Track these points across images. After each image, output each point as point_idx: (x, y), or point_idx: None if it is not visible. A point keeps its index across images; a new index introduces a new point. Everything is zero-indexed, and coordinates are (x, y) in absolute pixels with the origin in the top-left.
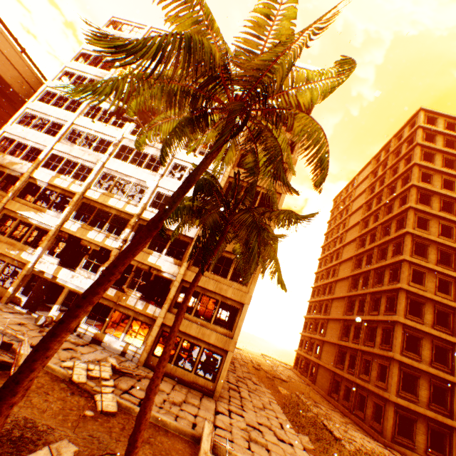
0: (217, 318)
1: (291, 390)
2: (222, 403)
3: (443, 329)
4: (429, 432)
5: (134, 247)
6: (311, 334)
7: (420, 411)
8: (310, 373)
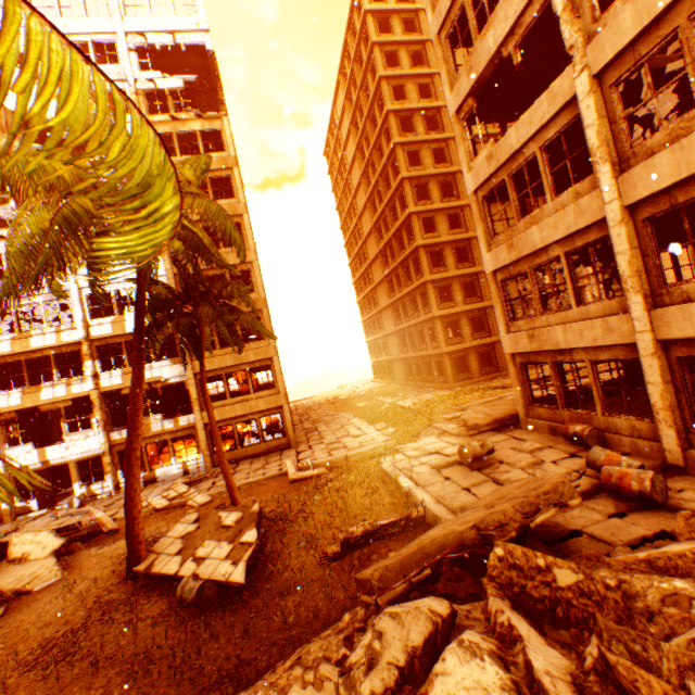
0: (267, 383)
1: (370, 399)
2: (302, 446)
3: (465, 265)
4: (484, 356)
5: (138, 384)
6: (373, 337)
7: (467, 347)
8: (389, 373)
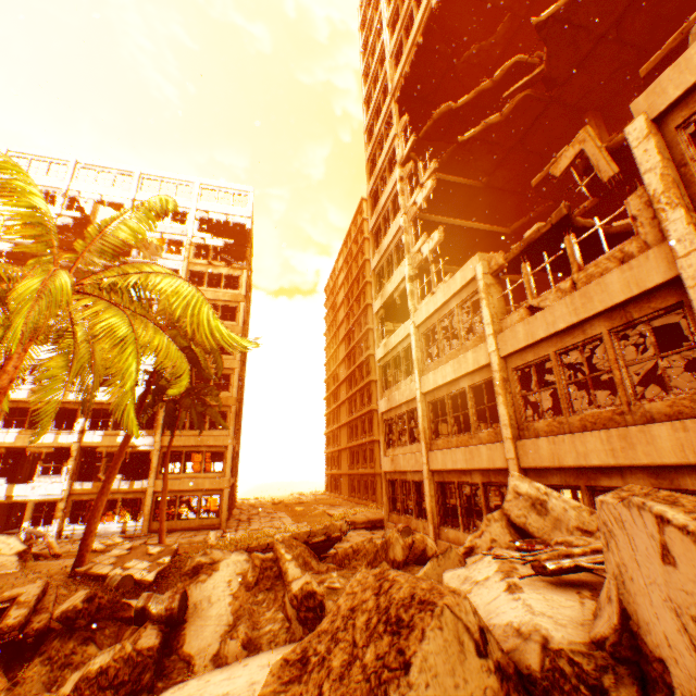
0: None
1: (309, 505)
2: (231, 528)
3: None
4: None
5: (128, 439)
6: (331, 449)
7: None
8: (337, 487)
